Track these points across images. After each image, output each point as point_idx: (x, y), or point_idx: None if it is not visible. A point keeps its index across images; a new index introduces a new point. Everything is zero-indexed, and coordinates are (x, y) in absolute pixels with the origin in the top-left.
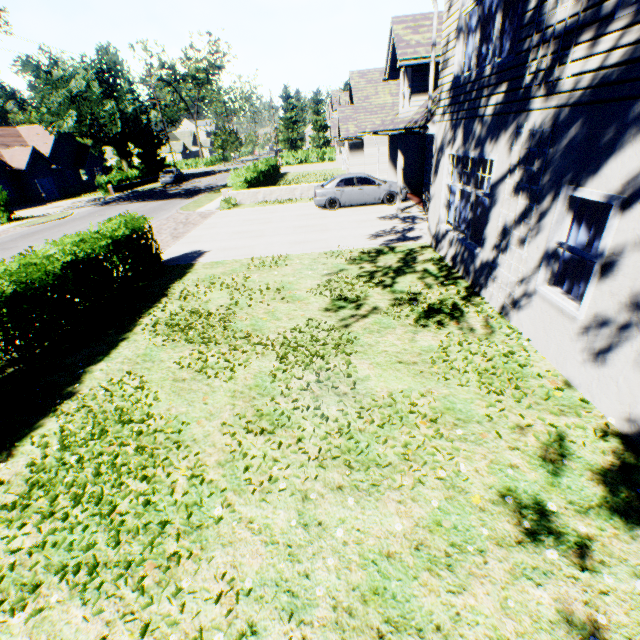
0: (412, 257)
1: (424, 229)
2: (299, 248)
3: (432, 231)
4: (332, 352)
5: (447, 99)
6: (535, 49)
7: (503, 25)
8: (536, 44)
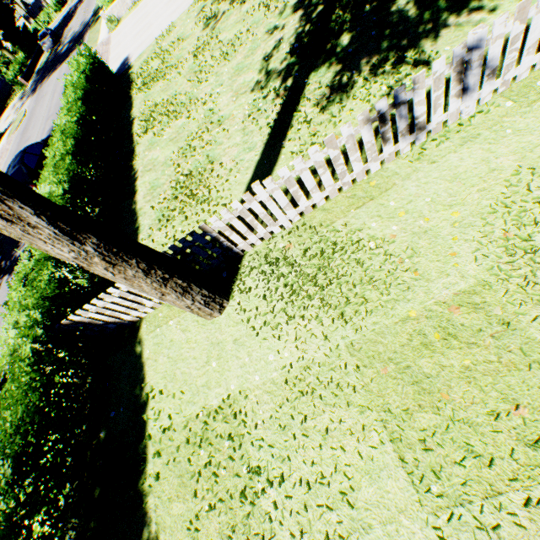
0: None
1: None
2: (176, 15)
3: None
4: (212, 41)
5: None
6: None
7: None
8: None
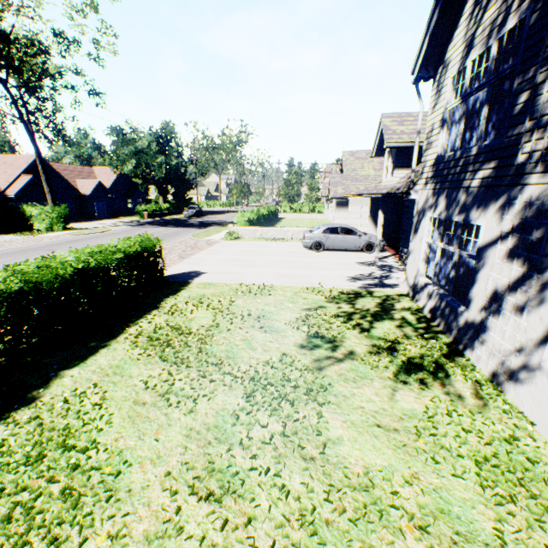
0: (389, 303)
1: (400, 278)
2: (284, 280)
3: (410, 281)
4: (303, 397)
5: (430, 172)
6: (528, 133)
7: (487, 117)
8: (529, 129)
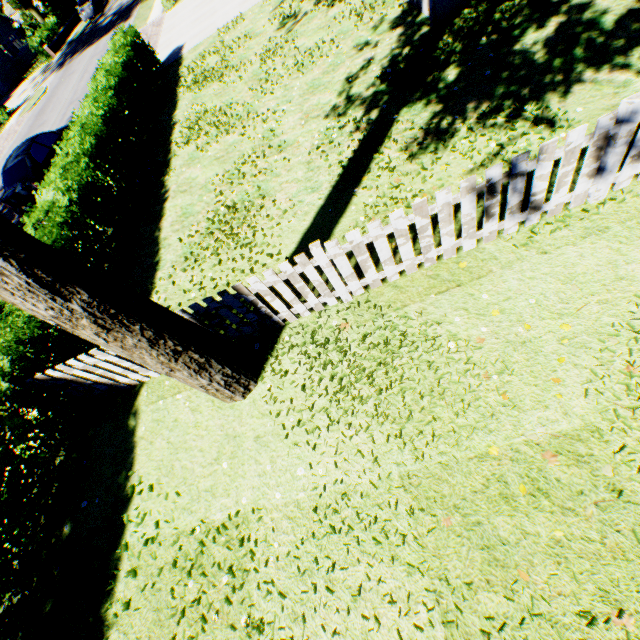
0: None
1: None
2: (248, 5)
3: None
4: (286, 46)
5: None
6: None
7: None
8: None
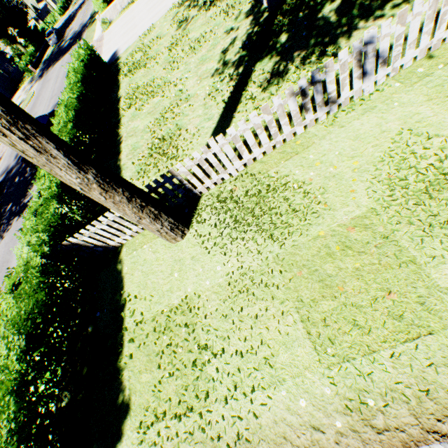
0: None
1: None
2: (156, 18)
3: None
4: (183, 39)
5: None
6: None
7: None
8: None
